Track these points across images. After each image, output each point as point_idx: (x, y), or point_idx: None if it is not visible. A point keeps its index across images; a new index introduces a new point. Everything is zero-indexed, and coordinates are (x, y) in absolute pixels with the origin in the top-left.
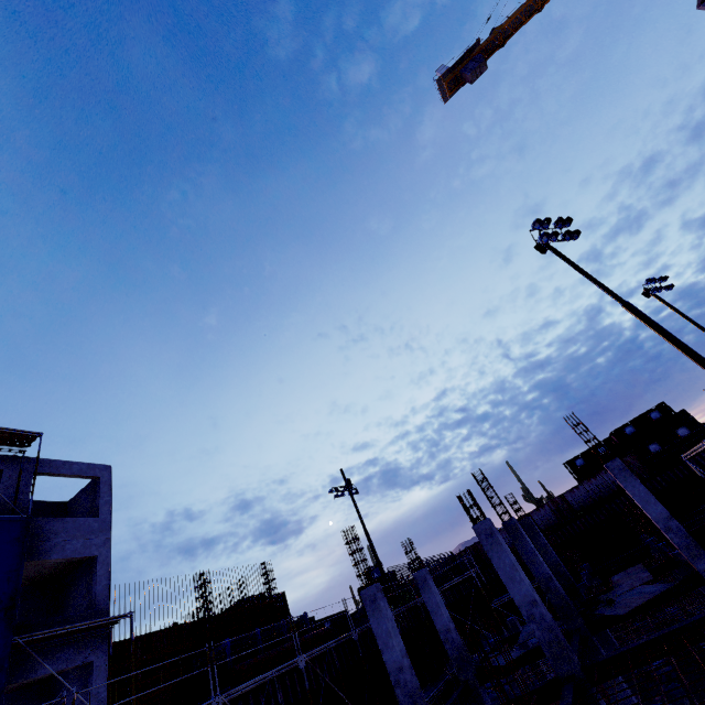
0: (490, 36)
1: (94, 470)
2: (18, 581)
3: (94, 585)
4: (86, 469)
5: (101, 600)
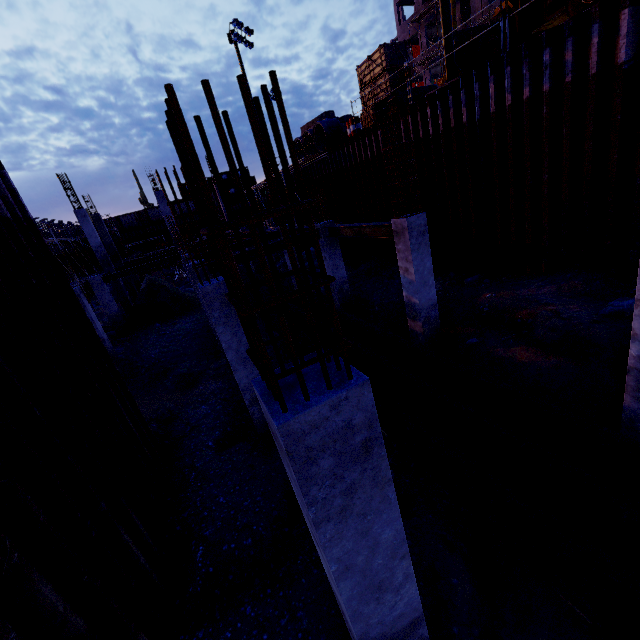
0: None
1: None
2: None
3: None
4: None
5: None
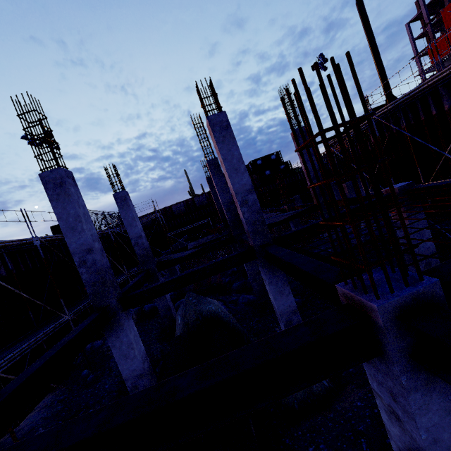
0: None
1: None
2: None
3: None
4: None
5: None
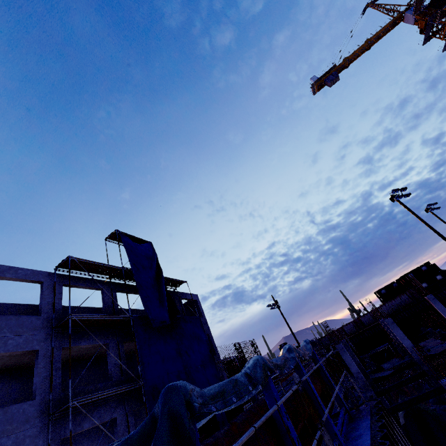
0: (341, 62)
1: (194, 297)
2: (207, 341)
3: (211, 346)
4: (192, 296)
5: (216, 352)
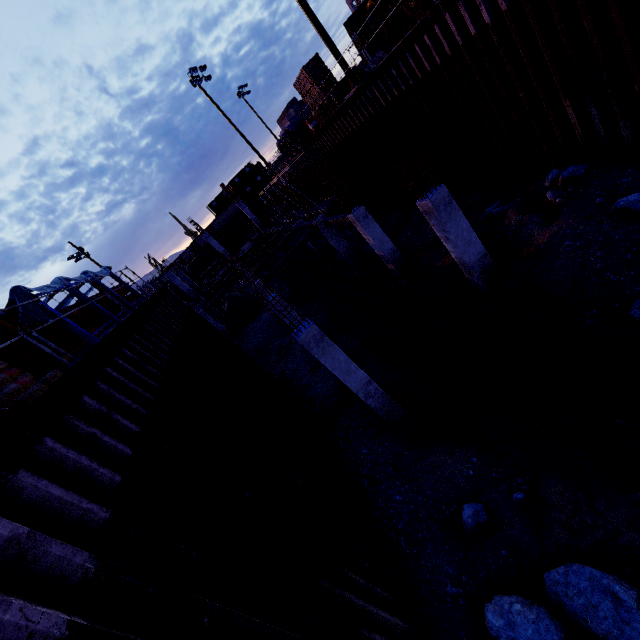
0: None
1: None
2: None
3: None
4: None
5: None
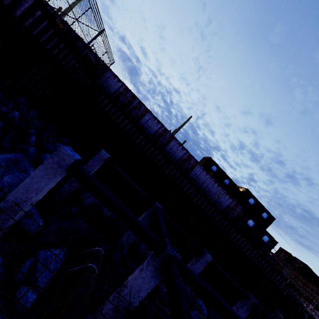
0: None
1: None
2: None
3: None
4: None
5: None
